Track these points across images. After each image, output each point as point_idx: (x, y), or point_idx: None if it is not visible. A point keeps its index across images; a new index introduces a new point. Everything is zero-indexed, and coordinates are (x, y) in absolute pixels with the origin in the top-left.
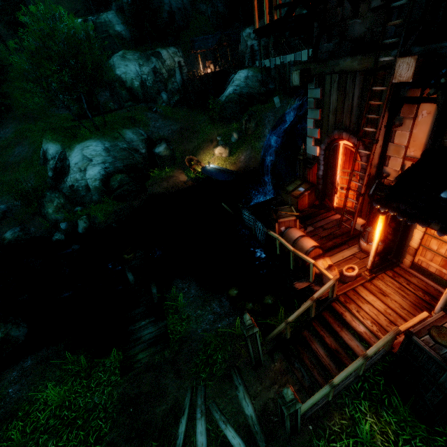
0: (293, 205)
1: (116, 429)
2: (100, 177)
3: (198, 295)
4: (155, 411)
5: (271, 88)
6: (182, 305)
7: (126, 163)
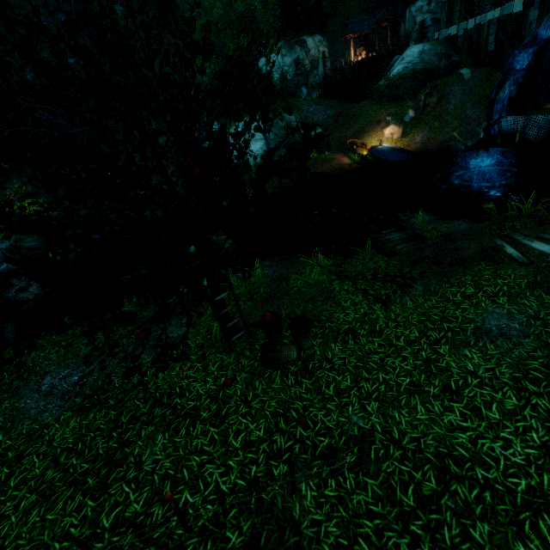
0: None
1: (419, 269)
2: (263, 153)
3: (434, 218)
4: (460, 254)
5: (455, 60)
6: (421, 223)
7: (286, 141)
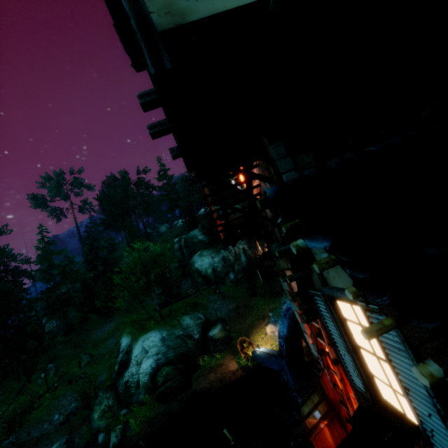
0: (313, 446)
1: None
2: (150, 371)
3: None
4: None
5: None
6: None
7: (178, 351)
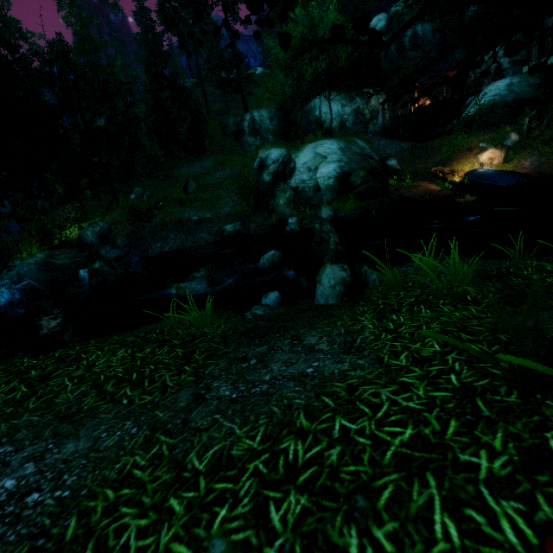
0: None
1: None
2: (336, 175)
3: None
4: None
5: None
6: None
7: (361, 166)
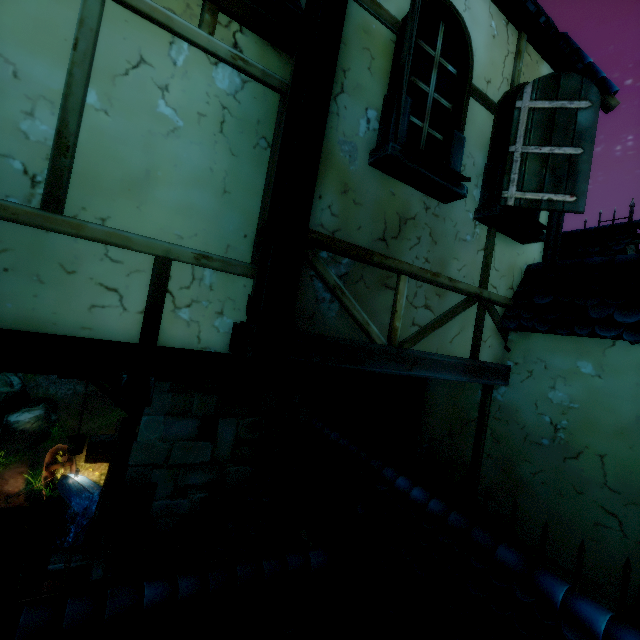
0: None
1: None
2: None
3: None
4: None
5: None
6: None
7: None
